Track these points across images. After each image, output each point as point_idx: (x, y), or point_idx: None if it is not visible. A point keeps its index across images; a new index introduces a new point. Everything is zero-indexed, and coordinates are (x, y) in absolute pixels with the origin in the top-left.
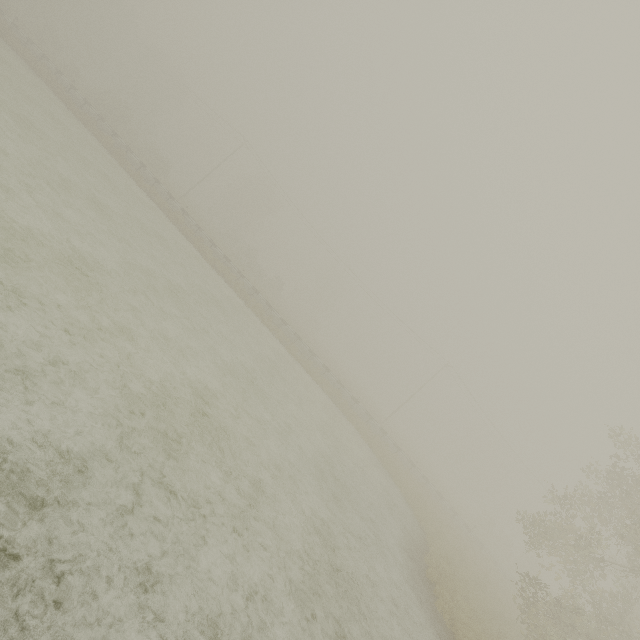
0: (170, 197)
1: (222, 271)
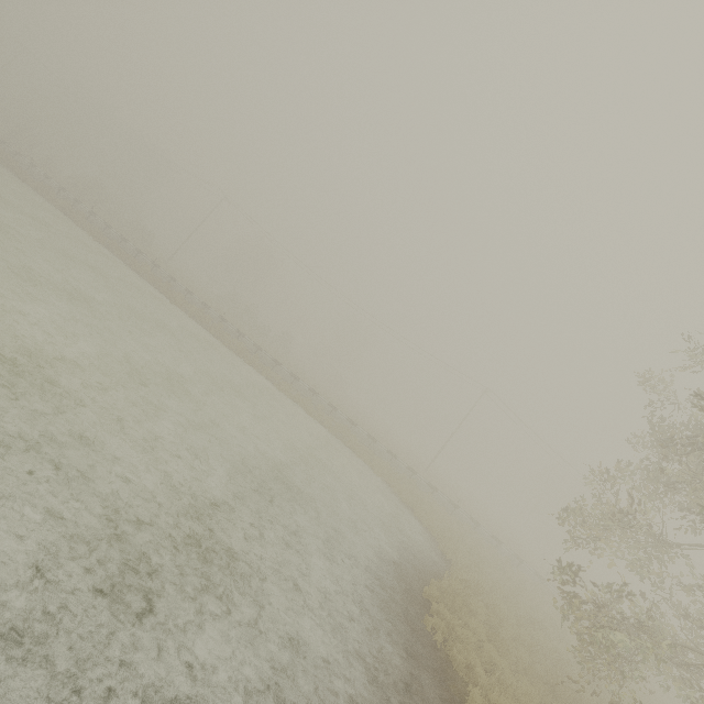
0: (138, 252)
1: (196, 315)
